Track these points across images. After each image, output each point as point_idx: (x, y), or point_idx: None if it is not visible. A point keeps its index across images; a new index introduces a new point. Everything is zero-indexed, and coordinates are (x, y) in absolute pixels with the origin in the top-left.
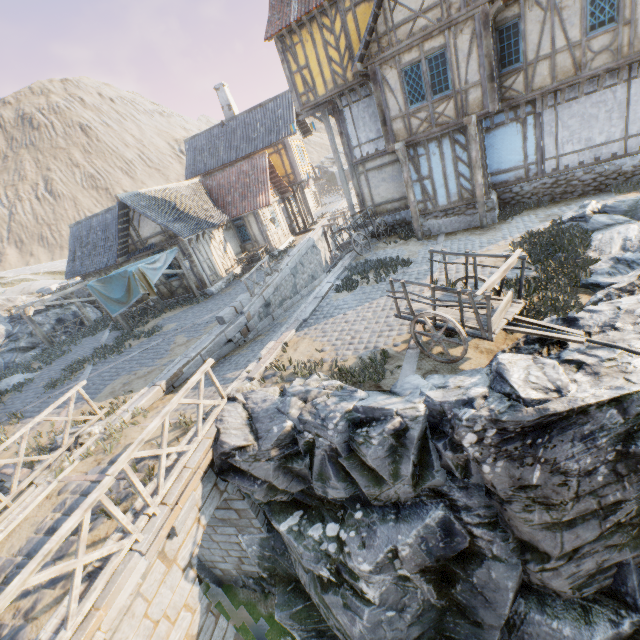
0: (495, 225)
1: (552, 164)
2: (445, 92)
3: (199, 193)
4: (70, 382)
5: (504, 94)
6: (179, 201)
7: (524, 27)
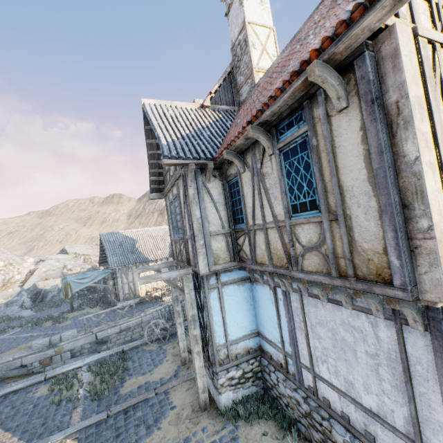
0: (209, 417)
1: (310, 378)
2: (182, 233)
3: (167, 234)
4: (2, 334)
5: (240, 251)
6: (142, 239)
7: (241, 187)
